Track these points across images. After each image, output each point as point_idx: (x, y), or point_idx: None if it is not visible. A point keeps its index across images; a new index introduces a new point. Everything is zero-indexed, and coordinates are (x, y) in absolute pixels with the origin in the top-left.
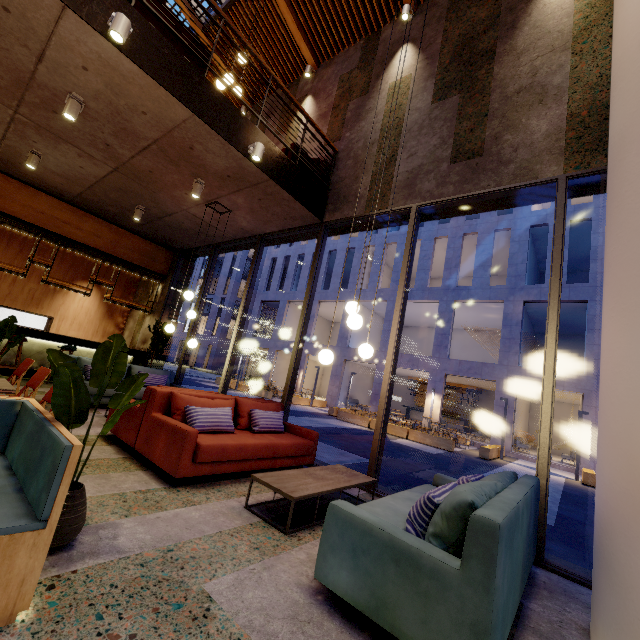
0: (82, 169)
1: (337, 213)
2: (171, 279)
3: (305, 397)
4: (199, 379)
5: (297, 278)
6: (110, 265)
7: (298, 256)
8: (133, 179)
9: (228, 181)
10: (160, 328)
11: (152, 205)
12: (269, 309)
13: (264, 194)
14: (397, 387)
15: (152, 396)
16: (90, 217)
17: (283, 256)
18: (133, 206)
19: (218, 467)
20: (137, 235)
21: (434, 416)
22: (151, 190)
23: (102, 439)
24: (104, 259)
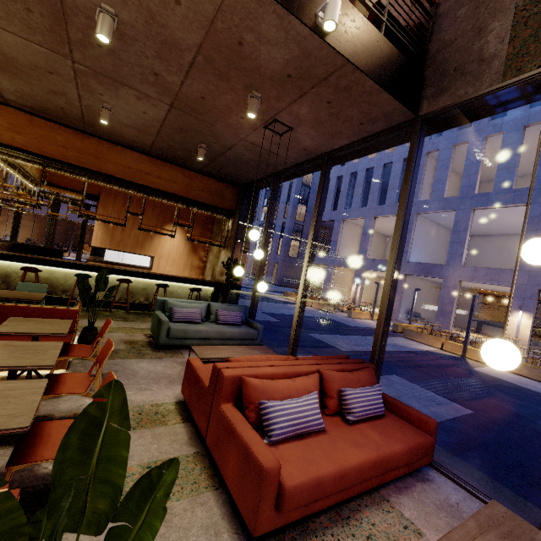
0: (145, 115)
1: (443, 97)
2: (238, 214)
3: (364, 310)
4: (270, 293)
5: (350, 197)
6: (187, 207)
7: (350, 175)
8: (189, 113)
9: (288, 84)
10: (232, 263)
11: (212, 141)
12: (324, 228)
13: (335, 92)
14: (464, 300)
15: (219, 381)
16: (166, 165)
17: (335, 177)
18: (196, 146)
19: (311, 506)
20: (206, 176)
21: (521, 337)
22: (208, 123)
23: (178, 409)
24: (182, 202)
